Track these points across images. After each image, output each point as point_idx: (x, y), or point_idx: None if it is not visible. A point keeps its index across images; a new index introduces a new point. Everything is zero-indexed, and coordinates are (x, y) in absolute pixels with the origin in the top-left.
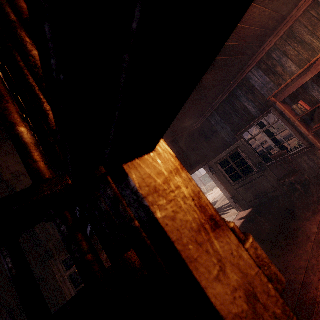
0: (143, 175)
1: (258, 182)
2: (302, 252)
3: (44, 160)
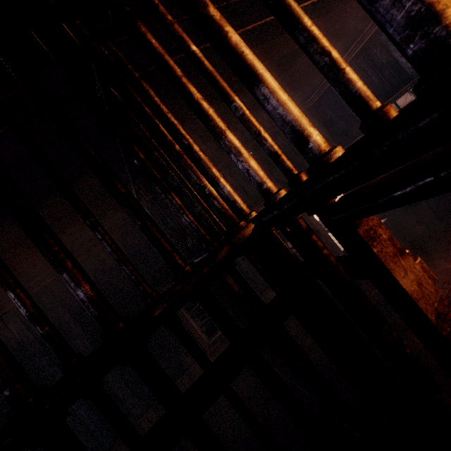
0: (363, 230)
1: None
2: None
3: (232, 208)
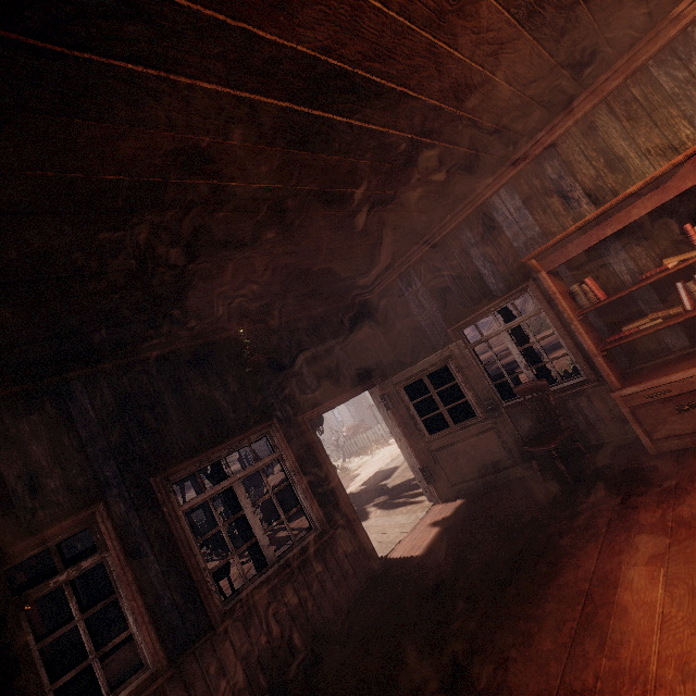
0: None
1: (481, 441)
2: (550, 647)
3: None
